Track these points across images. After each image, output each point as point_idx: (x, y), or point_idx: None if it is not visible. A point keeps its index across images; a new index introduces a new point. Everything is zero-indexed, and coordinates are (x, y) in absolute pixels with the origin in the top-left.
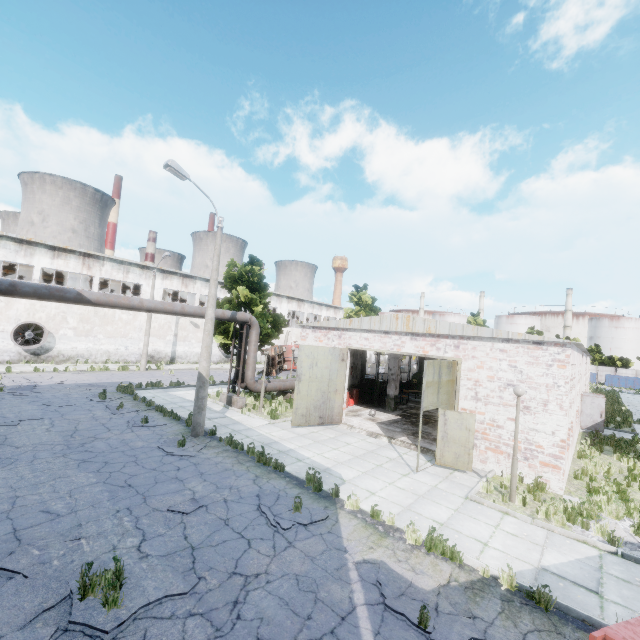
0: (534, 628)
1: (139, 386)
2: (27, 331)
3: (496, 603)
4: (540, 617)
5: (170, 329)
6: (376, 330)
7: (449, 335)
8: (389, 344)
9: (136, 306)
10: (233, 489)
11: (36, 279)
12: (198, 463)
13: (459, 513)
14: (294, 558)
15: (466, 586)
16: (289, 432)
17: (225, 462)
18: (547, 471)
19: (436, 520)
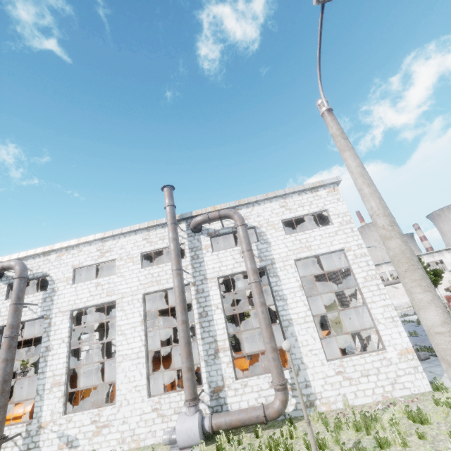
0: None
1: None
2: None
3: None
4: None
5: None
6: None
7: None
8: None
9: None
10: None
11: None
12: None
13: None
14: None
15: None
16: None
17: None
18: None
19: None
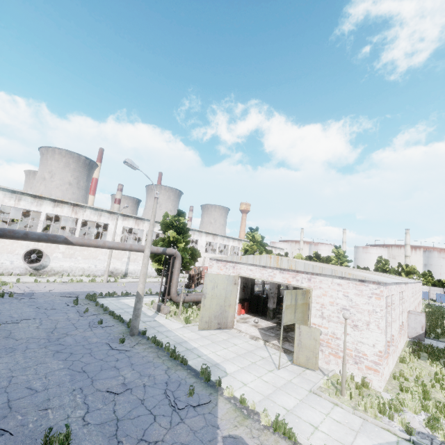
0: None
1: (100, 295)
2: (33, 254)
3: None
4: None
5: (125, 253)
6: (257, 264)
7: (304, 271)
8: (265, 275)
9: (101, 245)
10: (151, 377)
11: (42, 220)
12: (131, 356)
13: (302, 403)
14: (182, 431)
15: None
16: (196, 334)
17: (149, 356)
18: (370, 373)
19: (285, 407)
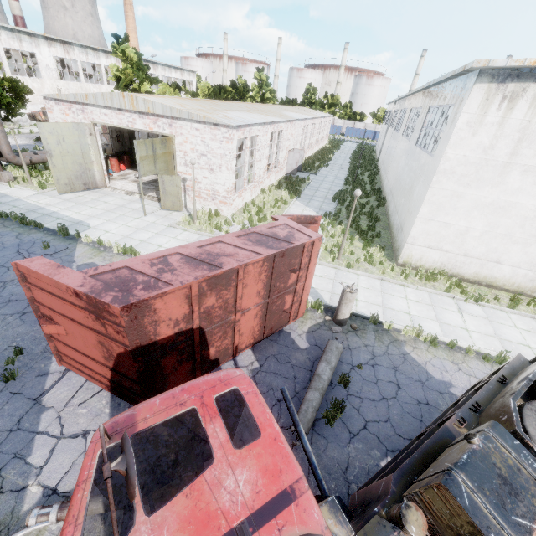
0: None
1: None
2: None
3: None
4: None
5: None
6: (111, 107)
7: (164, 115)
8: (124, 121)
9: None
10: None
11: None
12: None
13: (158, 234)
14: None
15: None
16: (56, 199)
17: None
18: (222, 205)
19: (141, 240)
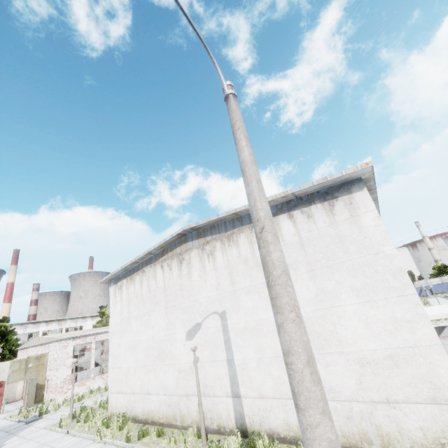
0: None
1: None
2: None
3: None
4: None
5: None
6: (34, 345)
7: (48, 342)
8: (36, 351)
9: None
10: None
11: None
12: None
13: None
14: None
15: None
16: None
17: None
18: (58, 395)
19: None
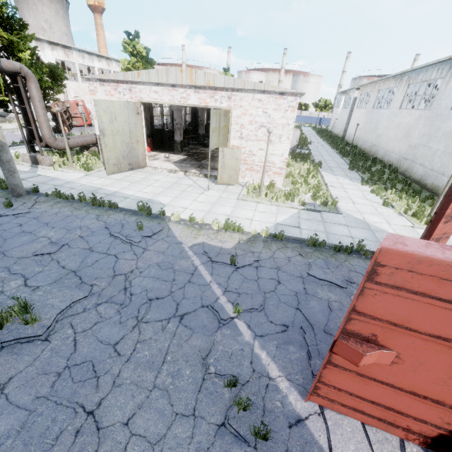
0: (277, 248)
1: None
2: None
3: (261, 244)
4: (279, 243)
5: None
6: (164, 83)
7: (224, 88)
8: (177, 97)
9: None
10: (83, 228)
11: None
12: (37, 217)
13: (236, 208)
14: (151, 256)
15: (247, 241)
16: (107, 179)
17: (63, 211)
18: (276, 177)
19: (225, 214)
